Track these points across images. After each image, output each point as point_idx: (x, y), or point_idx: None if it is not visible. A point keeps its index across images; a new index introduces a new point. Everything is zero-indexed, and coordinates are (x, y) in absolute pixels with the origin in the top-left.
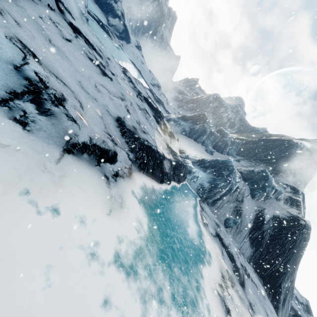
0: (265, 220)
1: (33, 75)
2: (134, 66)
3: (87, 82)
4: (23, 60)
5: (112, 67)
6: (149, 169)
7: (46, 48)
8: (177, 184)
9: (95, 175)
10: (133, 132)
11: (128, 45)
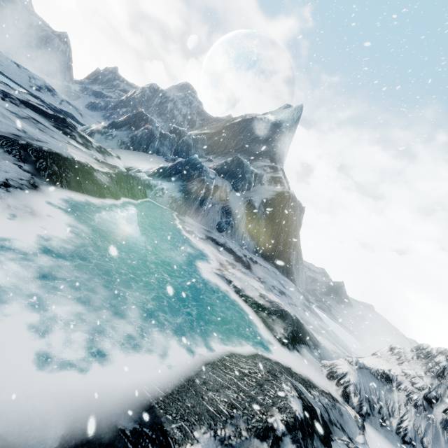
0: (256, 208)
1: None
2: None
3: None
4: None
5: None
6: (70, 182)
7: None
8: (132, 201)
9: None
10: (14, 138)
11: None
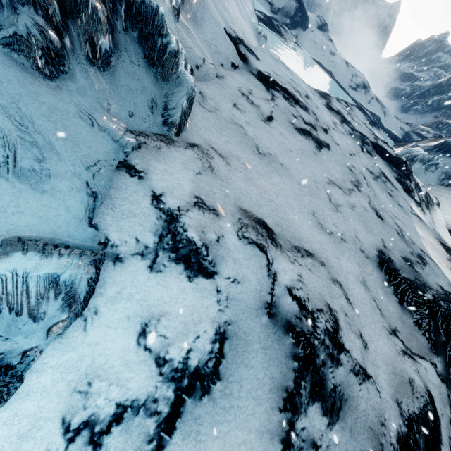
0: None
1: (289, 301)
2: (321, 67)
3: (319, 200)
4: (268, 274)
5: (315, 111)
6: None
7: (260, 175)
8: None
9: None
10: (418, 285)
11: (305, 33)
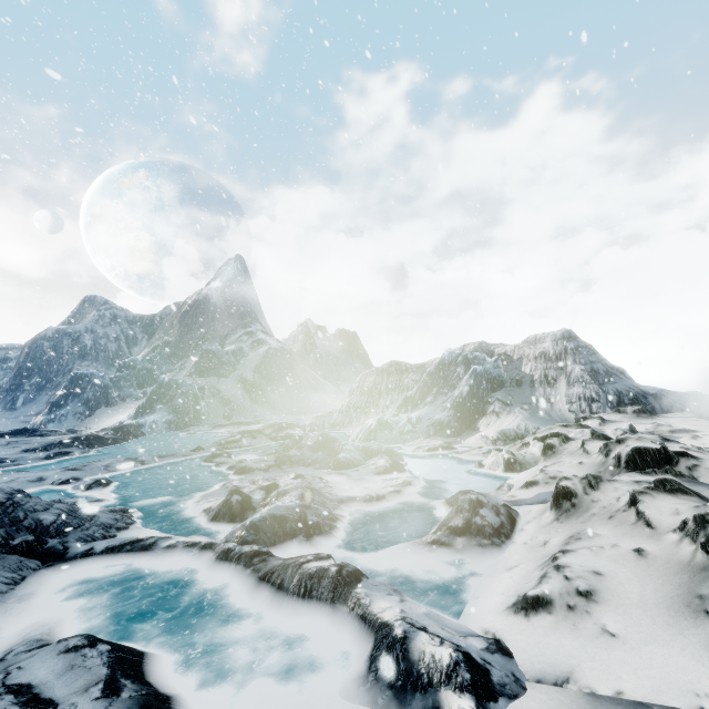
0: (251, 380)
1: None
2: None
3: None
4: None
5: None
6: (98, 445)
7: None
8: (138, 439)
9: (75, 457)
10: (50, 444)
11: None
